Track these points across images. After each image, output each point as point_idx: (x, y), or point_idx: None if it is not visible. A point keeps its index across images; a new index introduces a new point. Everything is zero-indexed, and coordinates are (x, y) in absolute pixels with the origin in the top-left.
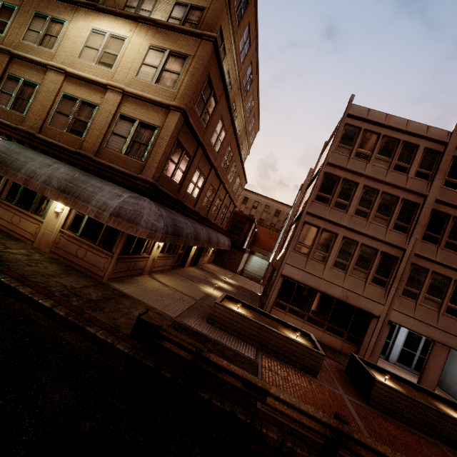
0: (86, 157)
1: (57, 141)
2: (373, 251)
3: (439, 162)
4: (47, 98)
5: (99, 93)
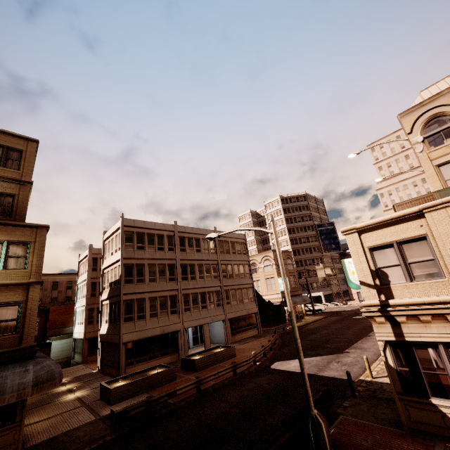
0: None
1: None
2: (165, 298)
3: (174, 240)
4: None
5: None
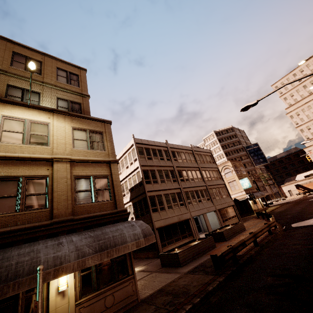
0: (67, 221)
1: (20, 225)
2: (174, 194)
3: (169, 153)
4: None
5: (43, 166)
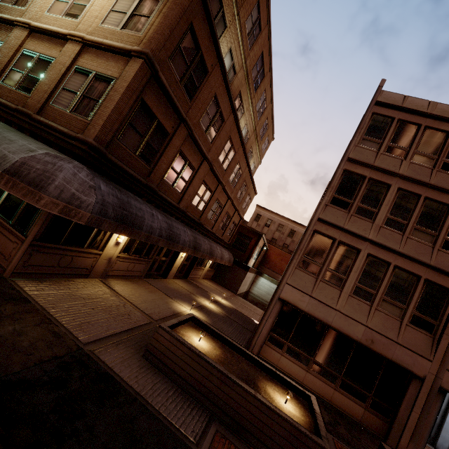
0: (25, 114)
1: (1, 98)
2: (412, 278)
3: None
4: (6, 55)
5: (59, 47)
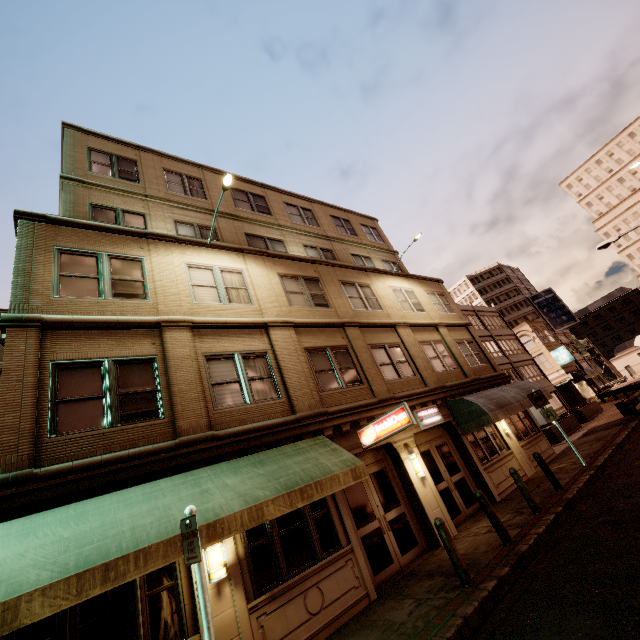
0: (478, 379)
1: (458, 380)
2: None
3: None
4: (418, 351)
5: (434, 332)
